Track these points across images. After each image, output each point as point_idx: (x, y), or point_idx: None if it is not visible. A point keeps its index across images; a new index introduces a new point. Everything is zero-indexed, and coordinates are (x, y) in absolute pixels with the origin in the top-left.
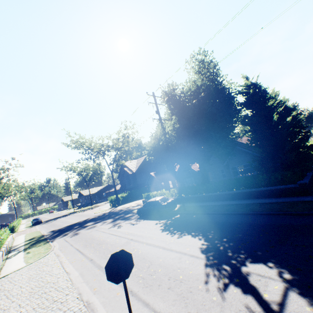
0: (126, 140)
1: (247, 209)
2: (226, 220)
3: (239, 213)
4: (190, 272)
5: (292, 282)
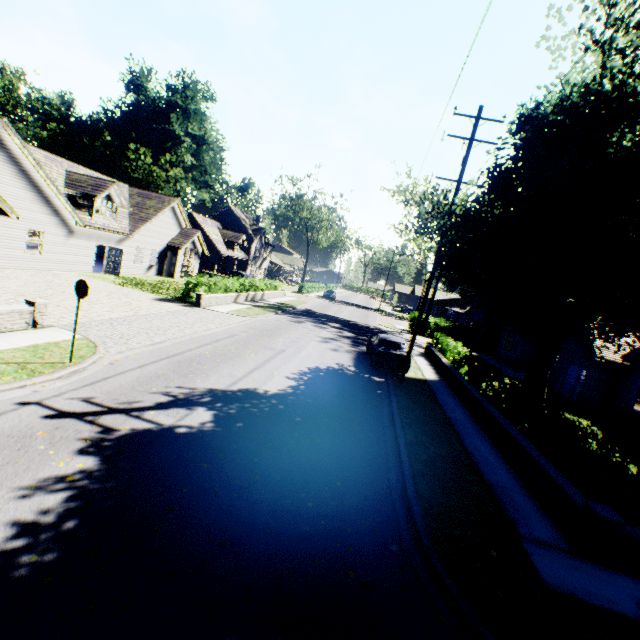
0: None
1: (419, 439)
2: (362, 415)
3: (396, 429)
4: (199, 380)
5: (170, 430)
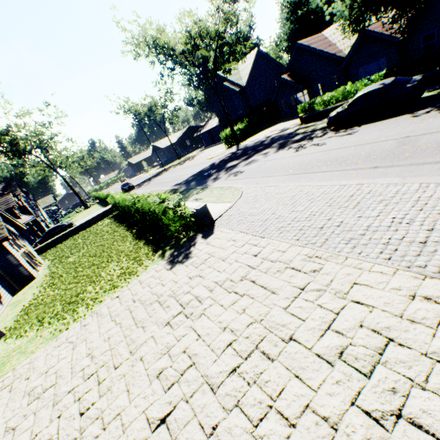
0: (230, 12)
1: None
2: None
3: None
4: None
5: None
